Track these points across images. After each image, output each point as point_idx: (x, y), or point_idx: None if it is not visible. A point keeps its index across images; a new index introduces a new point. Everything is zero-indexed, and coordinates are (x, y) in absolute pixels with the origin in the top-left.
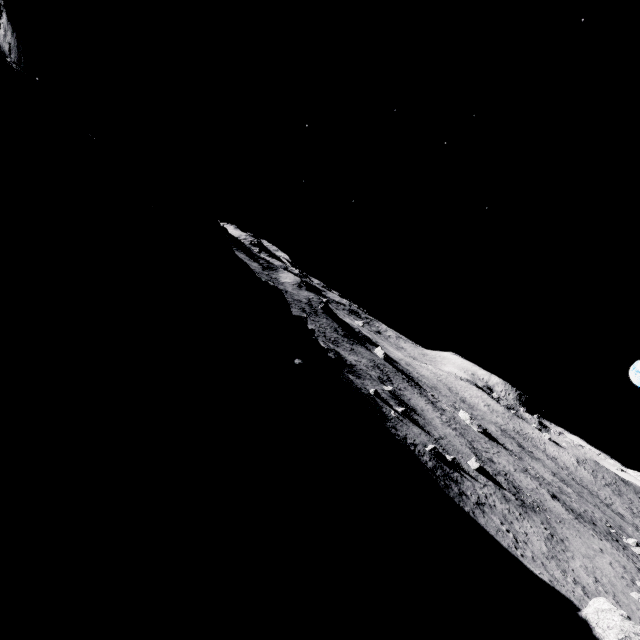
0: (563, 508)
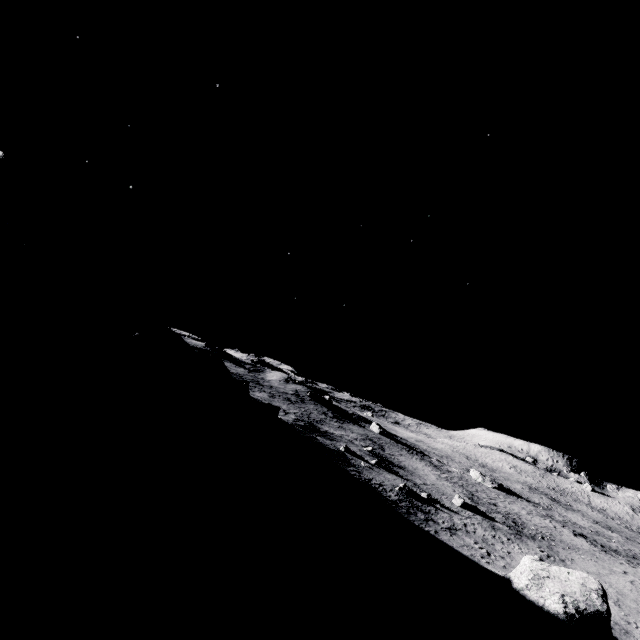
0: (587, 543)
